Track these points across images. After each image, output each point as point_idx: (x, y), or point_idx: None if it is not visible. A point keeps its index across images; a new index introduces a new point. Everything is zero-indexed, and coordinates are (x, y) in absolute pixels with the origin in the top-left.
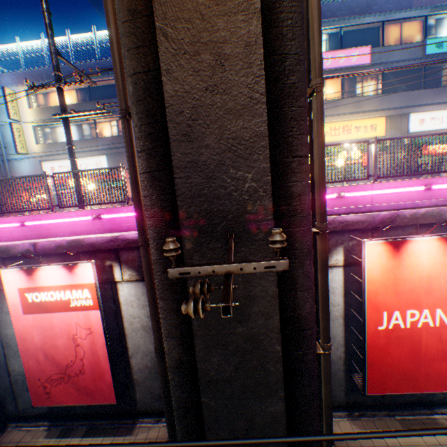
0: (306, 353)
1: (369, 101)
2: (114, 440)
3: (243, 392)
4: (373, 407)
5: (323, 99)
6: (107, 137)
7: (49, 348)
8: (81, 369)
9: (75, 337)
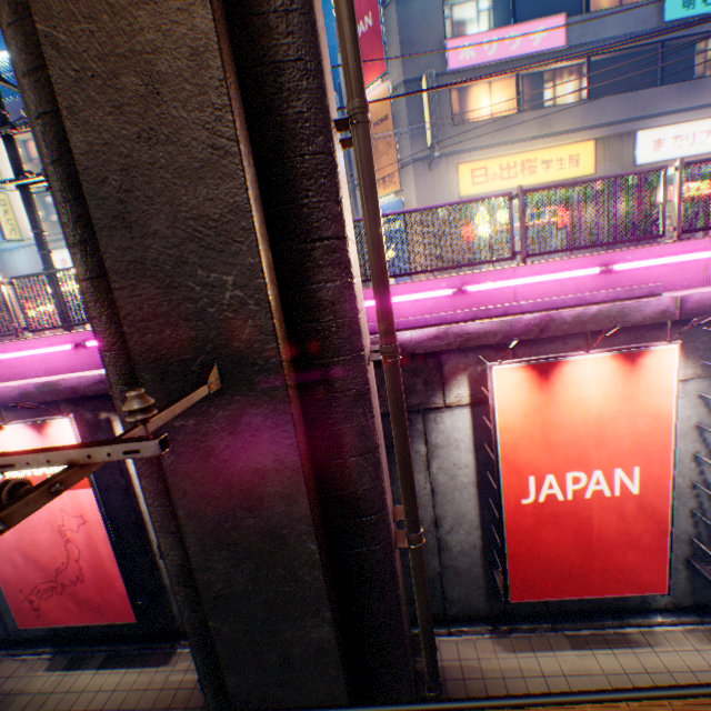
0: (373, 551)
1: (566, 114)
2: (142, 672)
3: (269, 612)
4: (531, 618)
5: (368, 135)
6: None
7: (28, 545)
8: (79, 575)
9: (64, 529)
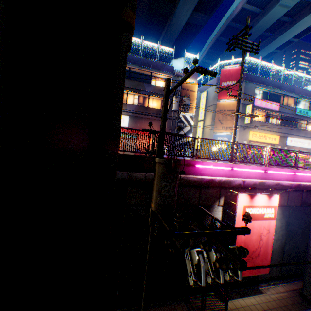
0: None
1: (275, 127)
2: (259, 296)
3: None
4: None
5: None
6: (133, 105)
7: (246, 241)
8: (257, 253)
9: (260, 235)
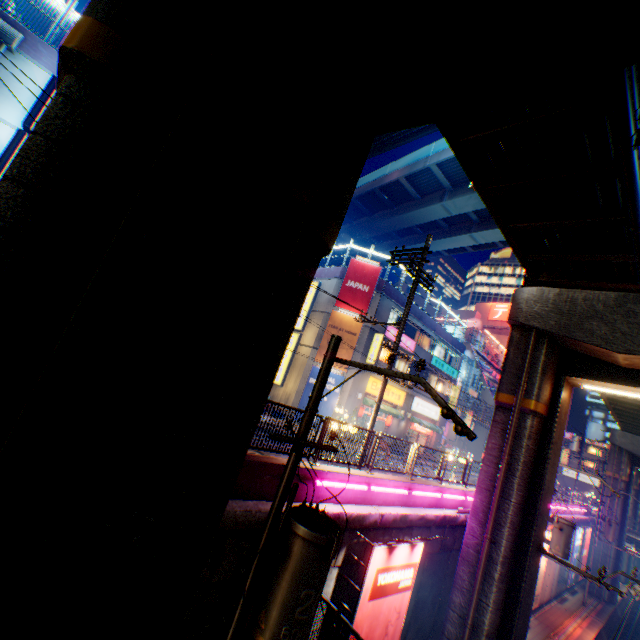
0: None
1: None
2: None
3: None
4: None
5: None
6: None
7: None
8: None
9: (387, 623)
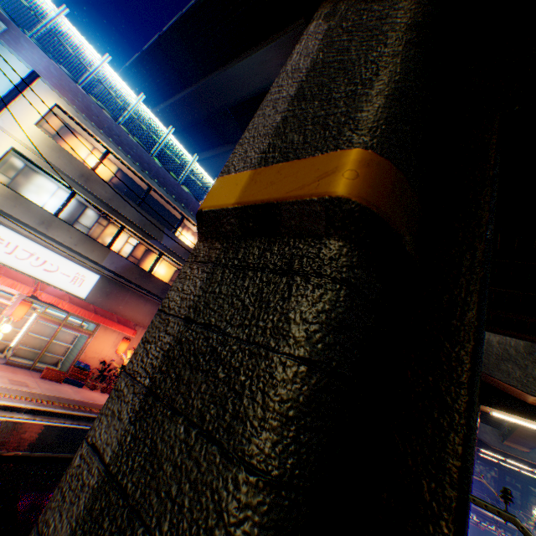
0: None
1: None
2: None
3: None
4: None
5: None
6: (124, 258)
7: None
8: None
9: None
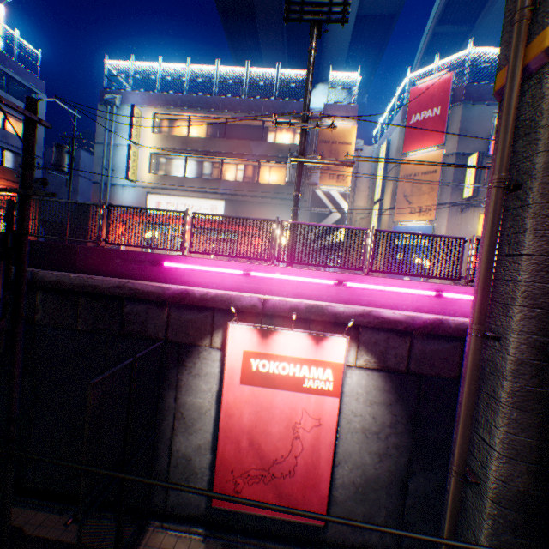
0: None
1: None
2: None
3: None
4: None
5: None
6: (232, 181)
7: (257, 433)
8: (289, 470)
9: (295, 426)
